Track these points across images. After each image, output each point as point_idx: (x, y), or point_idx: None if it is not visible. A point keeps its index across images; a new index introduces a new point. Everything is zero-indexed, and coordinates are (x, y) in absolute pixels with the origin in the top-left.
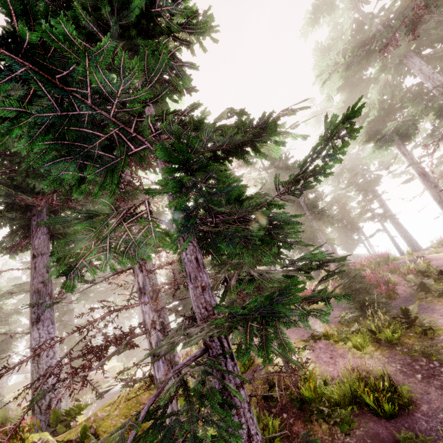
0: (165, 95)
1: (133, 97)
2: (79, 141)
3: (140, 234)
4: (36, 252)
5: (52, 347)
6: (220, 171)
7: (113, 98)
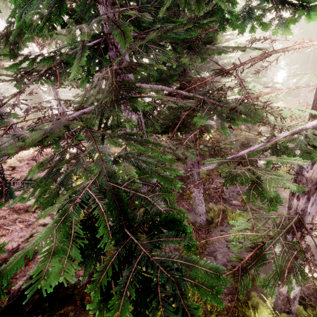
0: None
1: None
2: None
3: None
4: None
5: None
6: None
7: None
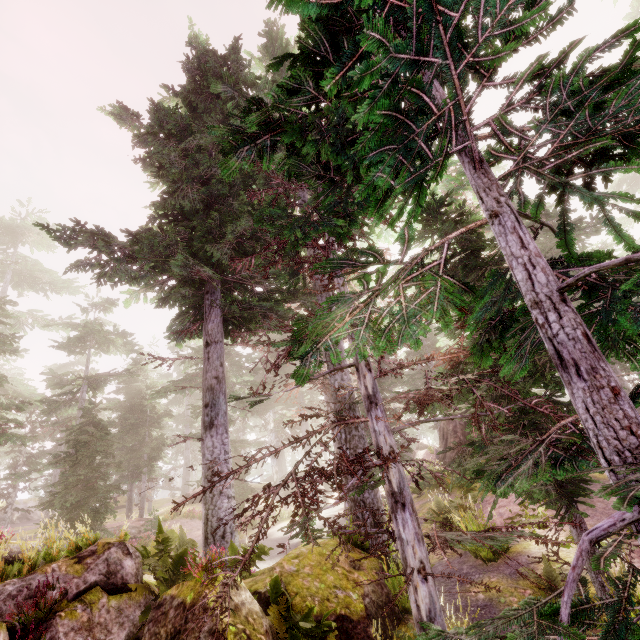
0: (555, 24)
1: (514, 27)
2: (411, 118)
3: (416, 303)
4: (209, 339)
5: (226, 462)
6: (589, 186)
7: (483, 30)
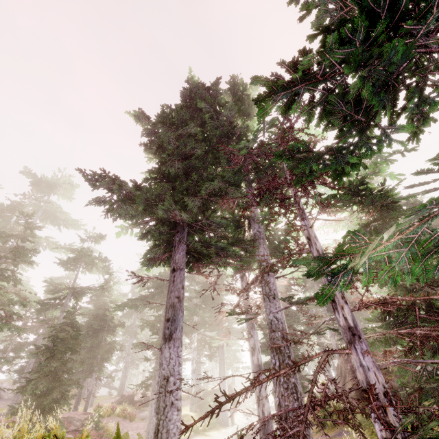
0: None
1: None
2: None
3: None
4: (176, 266)
5: (179, 373)
6: None
7: None
